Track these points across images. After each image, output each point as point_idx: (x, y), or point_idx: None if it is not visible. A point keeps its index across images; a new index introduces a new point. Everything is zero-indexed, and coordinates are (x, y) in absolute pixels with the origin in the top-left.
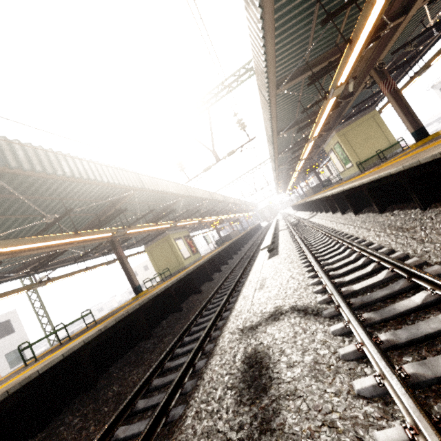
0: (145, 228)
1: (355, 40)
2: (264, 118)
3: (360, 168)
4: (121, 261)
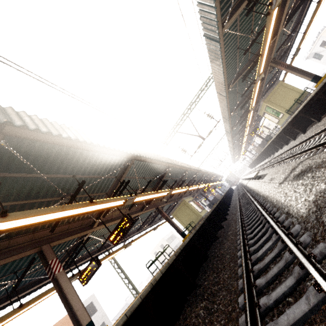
0: (178, 190)
1: (263, 53)
2: (221, 108)
3: (289, 113)
4: (166, 219)
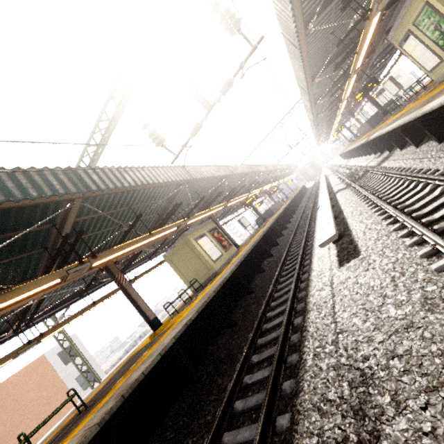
0: (129, 247)
1: None
2: None
3: None
4: (125, 290)
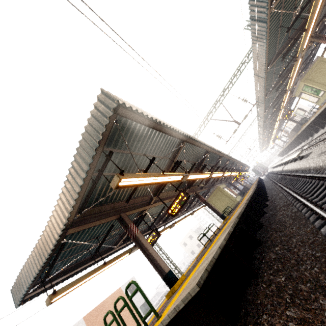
0: (216, 174)
1: (309, 28)
2: (256, 91)
3: None
4: (205, 203)
